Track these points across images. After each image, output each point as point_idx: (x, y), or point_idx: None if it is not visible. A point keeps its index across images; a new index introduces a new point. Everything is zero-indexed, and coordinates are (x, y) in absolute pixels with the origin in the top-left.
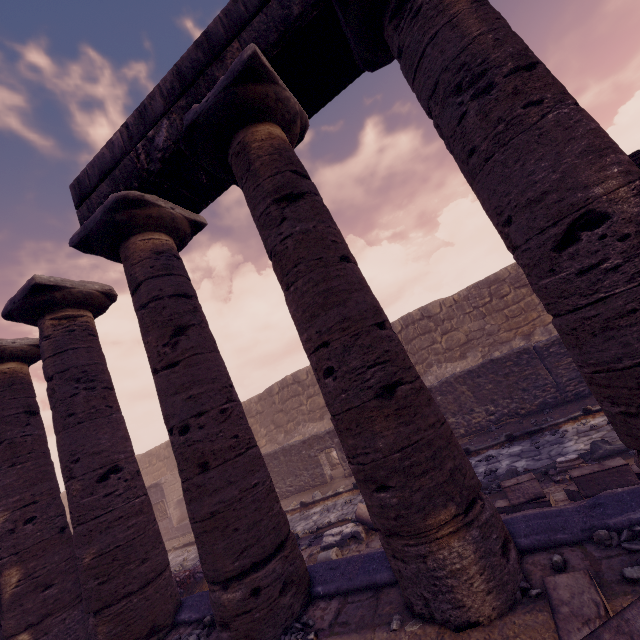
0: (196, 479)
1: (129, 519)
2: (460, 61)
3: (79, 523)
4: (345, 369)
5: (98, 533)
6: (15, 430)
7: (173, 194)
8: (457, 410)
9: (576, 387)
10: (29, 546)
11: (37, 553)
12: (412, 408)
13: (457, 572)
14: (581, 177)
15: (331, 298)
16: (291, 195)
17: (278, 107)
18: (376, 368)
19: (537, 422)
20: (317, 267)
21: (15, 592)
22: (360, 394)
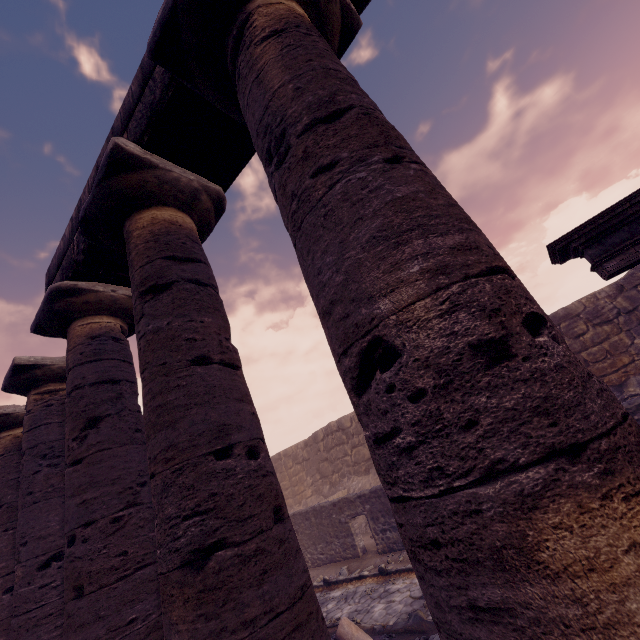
0: (69, 606)
1: (59, 617)
2: (264, 123)
3: (15, 614)
4: (161, 516)
5: (25, 631)
6: (15, 494)
7: (112, 278)
8: None
9: None
10: (3, 618)
11: (9, 627)
12: (223, 591)
13: None
14: (365, 281)
15: (163, 416)
16: (157, 286)
17: (165, 190)
18: (191, 521)
19: None
20: (158, 375)
21: None
22: (167, 557)
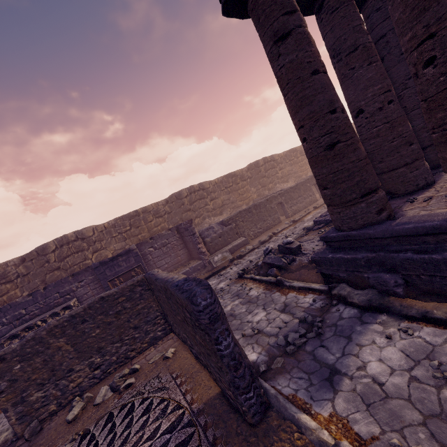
0: None
1: None
2: None
3: None
4: None
5: None
6: None
7: None
8: None
9: None
10: None
11: None
12: None
13: None
14: None
15: None
16: None
17: None
18: None
19: None
20: None
21: None
22: None
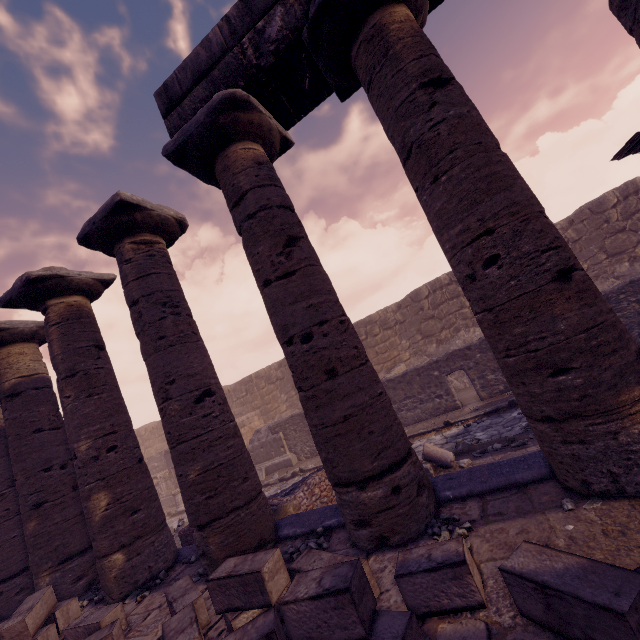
0: (324, 385)
1: (227, 440)
2: None
3: (180, 442)
4: (515, 255)
5: (201, 451)
6: (88, 362)
7: (273, 101)
8: (497, 367)
9: None
10: (114, 473)
11: (122, 480)
12: (592, 292)
13: None
14: None
15: (496, 183)
16: (438, 80)
17: None
18: (550, 252)
19: None
20: (477, 152)
21: (105, 515)
22: (535, 278)
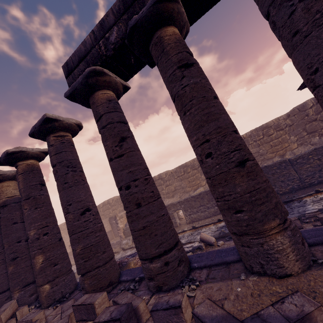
0: (135, 211)
1: (96, 233)
2: None
3: (73, 234)
4: (218, 153)
5: (82, 238)
6: (36, 192)
7: (116, 69)
8: None
9: (310, 180)
10: (46, 246)
11: (50, 249)
12: (255, 172)
13: (280, 251)
14: None
15: (211, 117)
16: (187, 64)
17: (178, 17)
18: (235, 152)
19: (289, 197)
20: (202, 101)
21: (41, 266)
22: (227, 165)
